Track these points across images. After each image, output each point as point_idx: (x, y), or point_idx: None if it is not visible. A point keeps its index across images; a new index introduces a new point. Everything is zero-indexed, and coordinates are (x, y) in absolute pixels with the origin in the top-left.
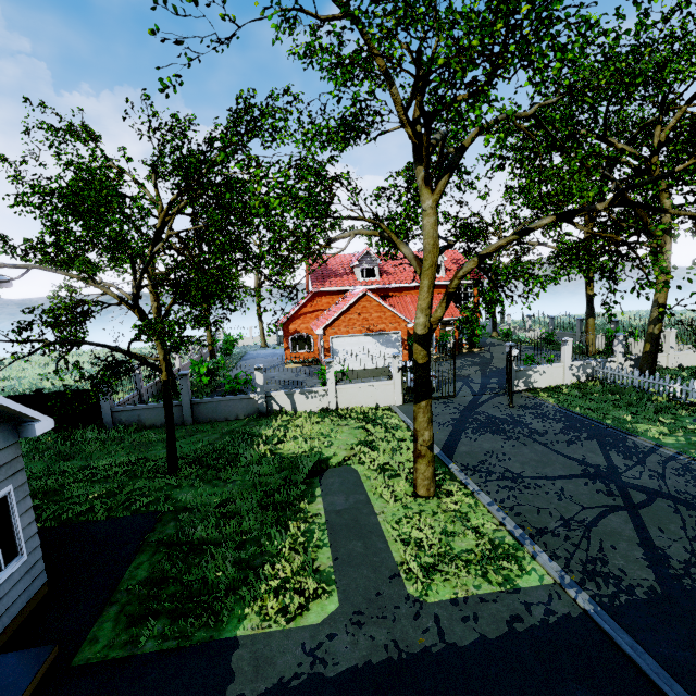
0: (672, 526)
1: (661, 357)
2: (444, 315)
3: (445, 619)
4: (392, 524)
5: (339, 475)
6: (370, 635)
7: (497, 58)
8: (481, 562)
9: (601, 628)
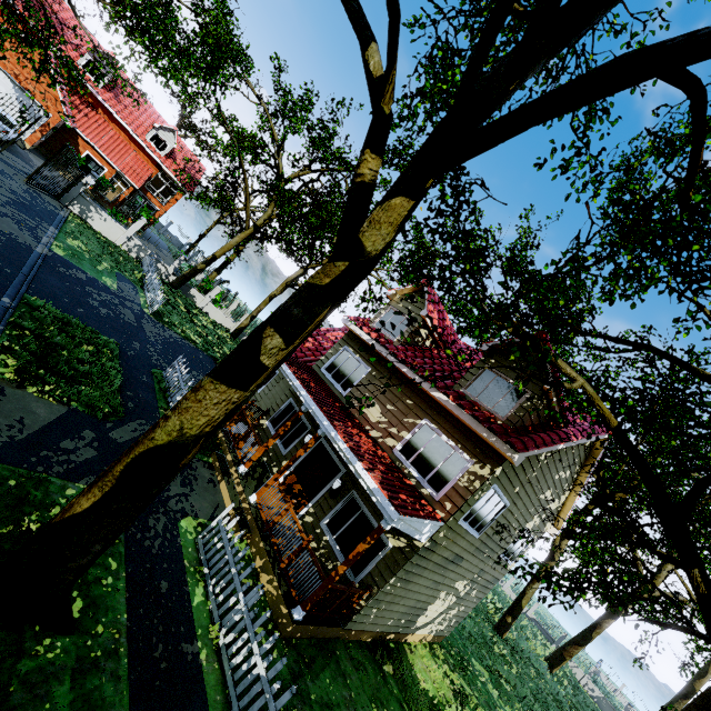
0: None
1: (200, 297)
2: (125, 172)
3: None
4: None
5: None
6: None
7: None
8: None
9: None
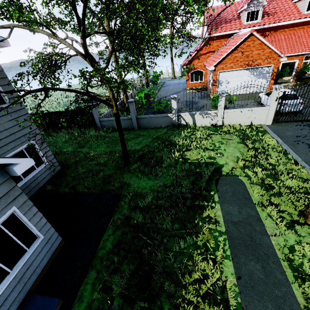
0: None
1: None
2: None
3: None
4: (286, 252)
5: (230, 185)
6: None
7: None
8: None
9: None
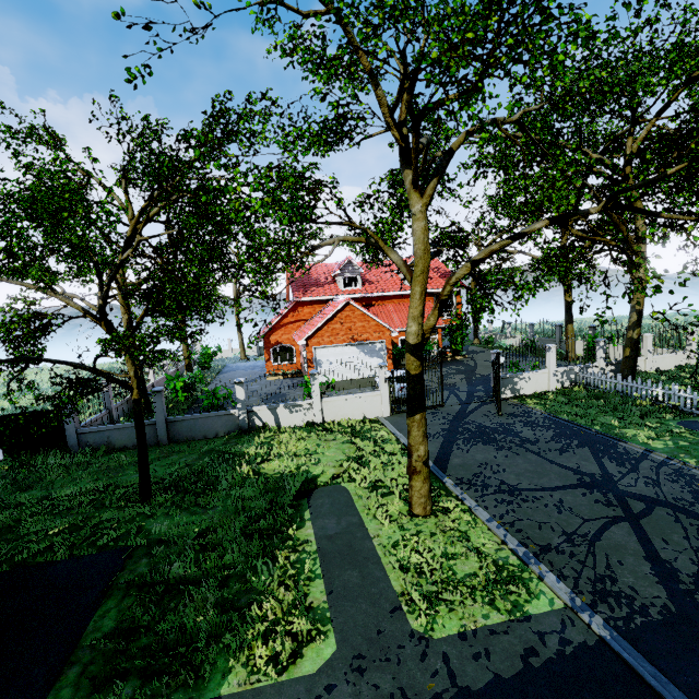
0: (675, 537)
1: (640, 361)
2: None
3: (454, 658)
4: (388, 549)
5: (329, 495)
6: (373, 683)
7: (489, 56)
8: (486, 588)
9: (621, 656)
